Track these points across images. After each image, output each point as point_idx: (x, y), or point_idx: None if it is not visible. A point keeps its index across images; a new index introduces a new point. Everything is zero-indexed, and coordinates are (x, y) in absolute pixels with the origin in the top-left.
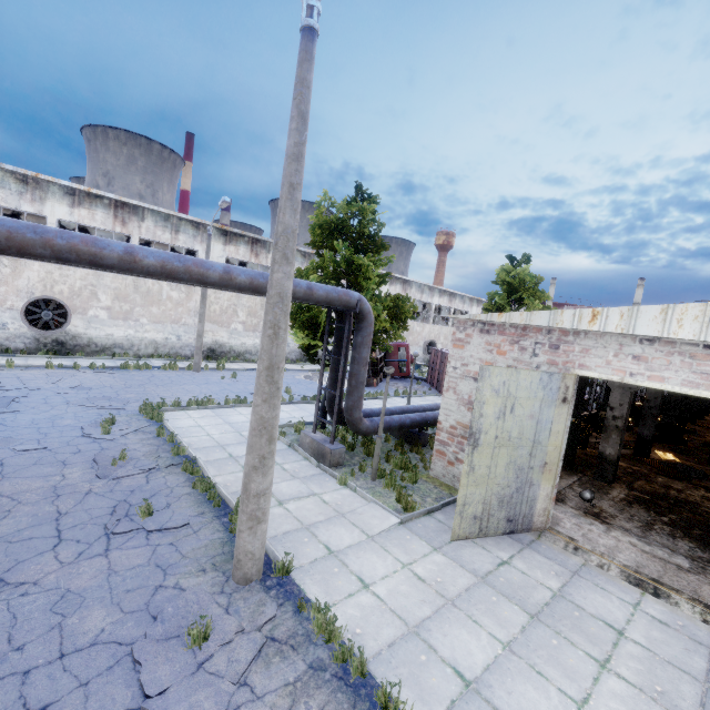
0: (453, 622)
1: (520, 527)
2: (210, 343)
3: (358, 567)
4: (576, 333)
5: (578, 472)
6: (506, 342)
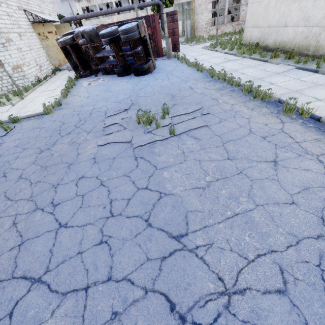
0: None
1: None
2: None
3: None
4: None
5: None
6: (177, 2)
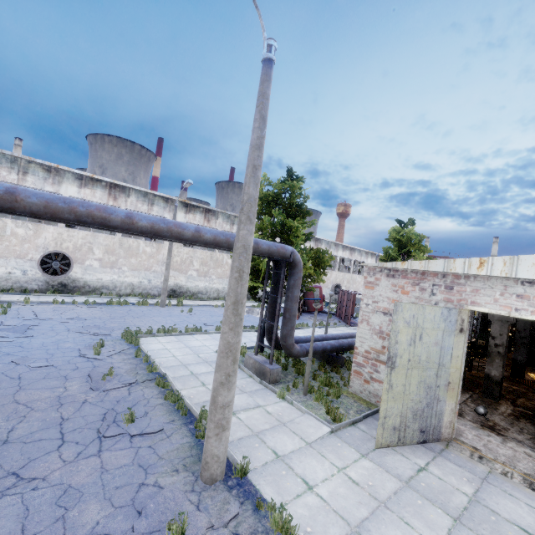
0: (388, 524)
1: (431, 437)
2: (172, 285)
3: (302, 470)
4: (466, 277)
5: (468, 390)
6: (408, 284)
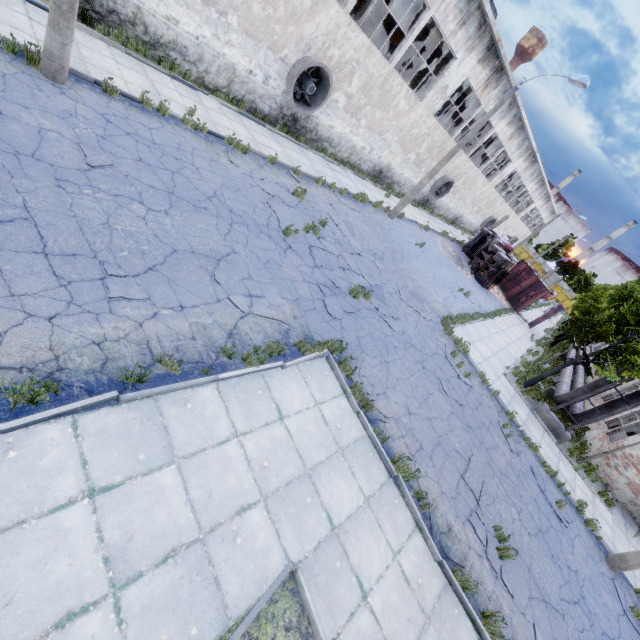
0: None
1: None
2: (384, 164)
3: None
4: None
5: None
6: None
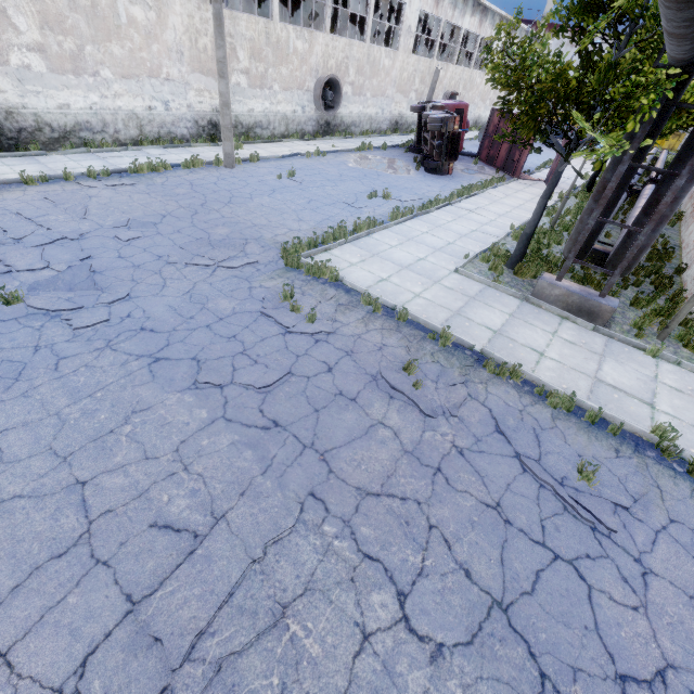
0: None
1: None
2: (209, 112)
3: None
4: None
5: None
6: None
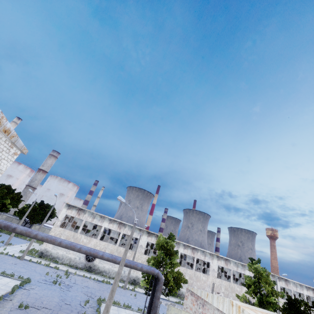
0: None
1: None
2: (134, 276)
3: None
4: (206, 301)
5: None
6: (194, 300)
